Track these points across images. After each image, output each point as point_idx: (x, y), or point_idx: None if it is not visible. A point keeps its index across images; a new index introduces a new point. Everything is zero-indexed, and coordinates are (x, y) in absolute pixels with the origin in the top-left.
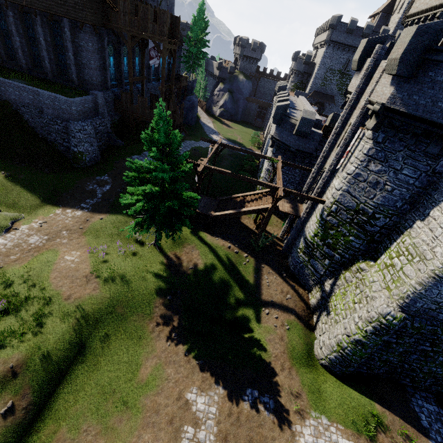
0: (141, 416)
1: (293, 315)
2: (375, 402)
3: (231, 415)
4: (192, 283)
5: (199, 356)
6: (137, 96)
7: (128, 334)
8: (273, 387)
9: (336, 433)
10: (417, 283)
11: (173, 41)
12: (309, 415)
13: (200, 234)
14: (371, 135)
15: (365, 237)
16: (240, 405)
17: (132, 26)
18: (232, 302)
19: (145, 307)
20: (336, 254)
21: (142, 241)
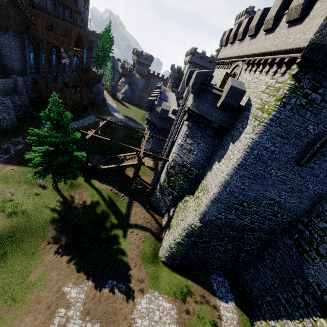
0: (26, 306)
1: (149, 232)
2: (189, 279)
3: (95, 298)
4: (80, 214)
5: (78, 263)
6: (53, 81)
7: (23, 252)
8: (126, 278)
9: (162, 300)
10: (205, 205)
11: (79, 50)
12: (147, 292)
13: (91, 181)
14: (187, 123)
15: (188, 181)
16: (102, 291)
17: (48, 36)
18: (109, 226)
19: (40, 232)
20: (174, 192)
21: (44, 186)
